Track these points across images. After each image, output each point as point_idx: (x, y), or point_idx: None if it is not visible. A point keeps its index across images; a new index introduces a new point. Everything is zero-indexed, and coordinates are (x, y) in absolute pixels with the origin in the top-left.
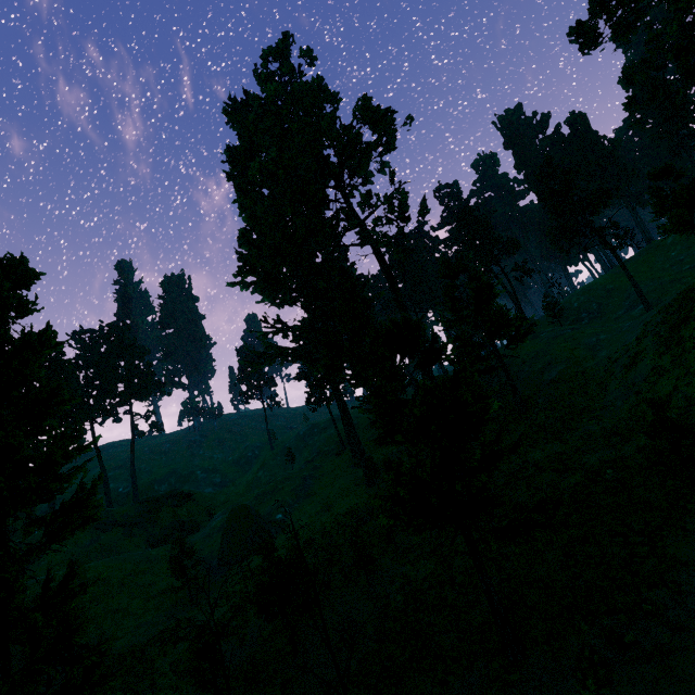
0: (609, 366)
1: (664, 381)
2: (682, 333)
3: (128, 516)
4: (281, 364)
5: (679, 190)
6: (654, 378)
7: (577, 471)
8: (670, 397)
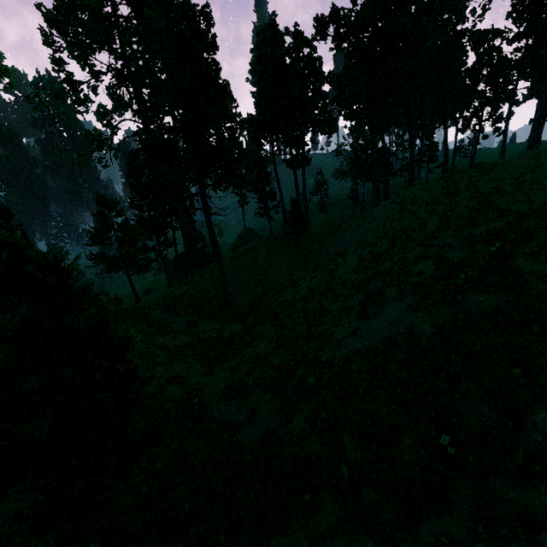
0: None
1: None
2: None
3: None
4: None
5: None
6: None
7: None
8: None
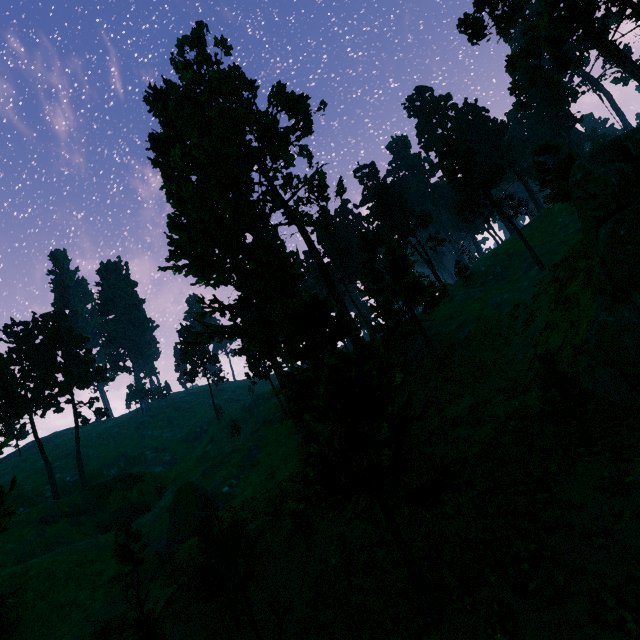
0: (512, 323)
1: (555, 334)
2: (568, 291)
3: (75, 505)
4: (220, 342)
5: (558, 164)
6: (548, 332)
7: (487, 423)
8: (561, 349)
